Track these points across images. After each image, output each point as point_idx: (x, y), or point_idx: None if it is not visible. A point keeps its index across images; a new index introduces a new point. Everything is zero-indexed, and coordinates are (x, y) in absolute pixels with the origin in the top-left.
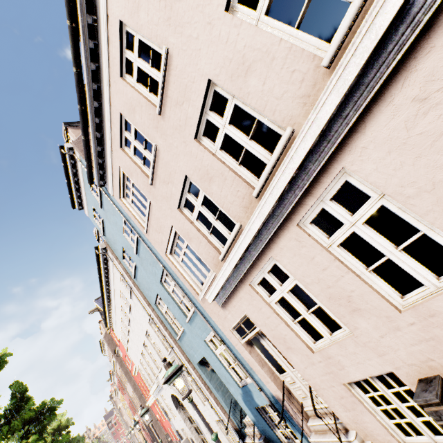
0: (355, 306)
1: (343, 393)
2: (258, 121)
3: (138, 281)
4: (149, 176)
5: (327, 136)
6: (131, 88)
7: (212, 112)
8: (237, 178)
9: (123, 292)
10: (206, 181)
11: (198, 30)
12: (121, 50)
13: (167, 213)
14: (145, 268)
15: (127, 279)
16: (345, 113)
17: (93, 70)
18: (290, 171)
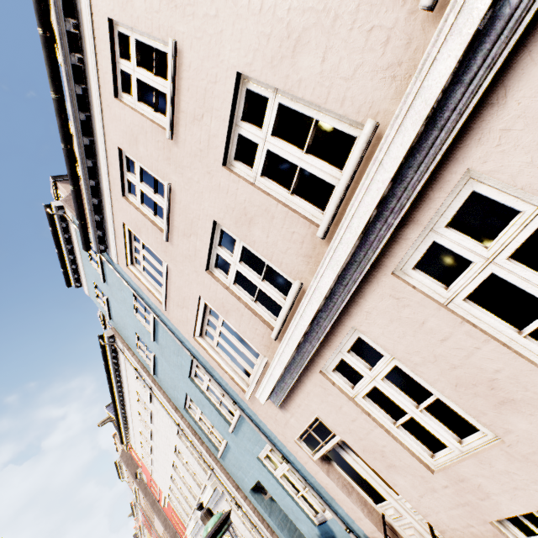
0: (504, 396)
1: (490, 537)
2: (316, 123)
3: (160, 378)
4: (163, 230)
5: (439, 120)
6: (131, 109)
7: (245, 122)
8: (291, 214)
9: (140, 394)
10: (244, 224)
11: (216, 4)
12: (113, 60)
13: (191, 279)
14: (167, 360)
15: (145, 377)
16: (469, 76)
17: (78, 95)
18: (379, 185)
